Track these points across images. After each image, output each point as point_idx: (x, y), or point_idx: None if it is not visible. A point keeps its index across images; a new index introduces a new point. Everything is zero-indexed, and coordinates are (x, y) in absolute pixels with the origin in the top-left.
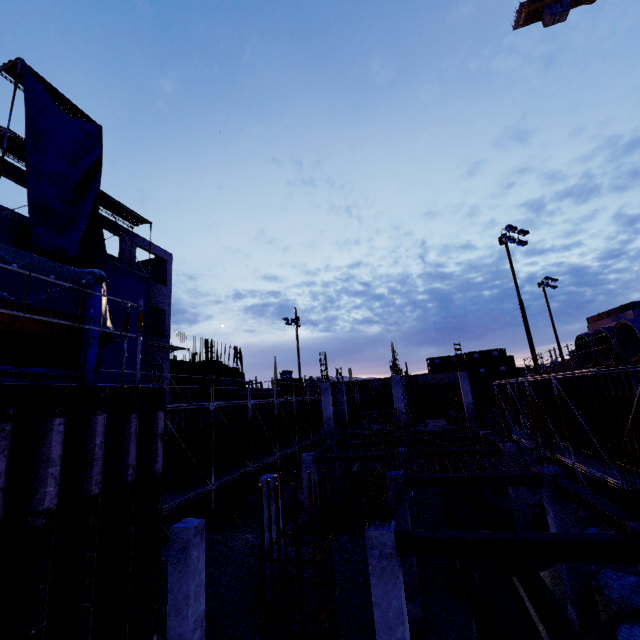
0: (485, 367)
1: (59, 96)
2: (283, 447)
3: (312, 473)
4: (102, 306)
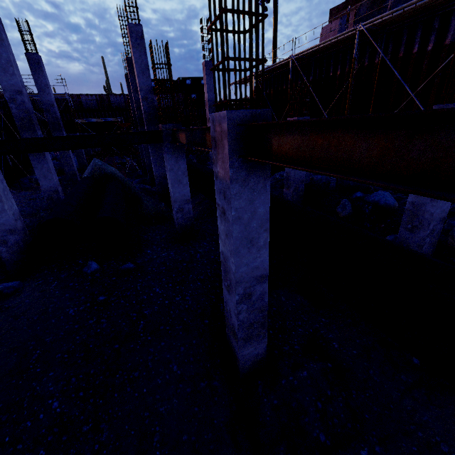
0: (196, 93)
1: None
2: None
3: None
4: None
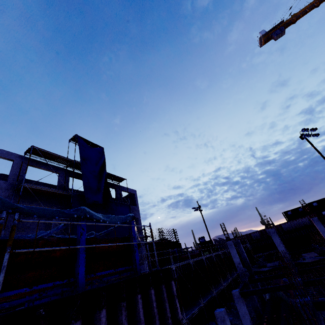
0: None
1: (88, 142)
2: (215, 287)
3: (242, 304)
4: (135, 230)
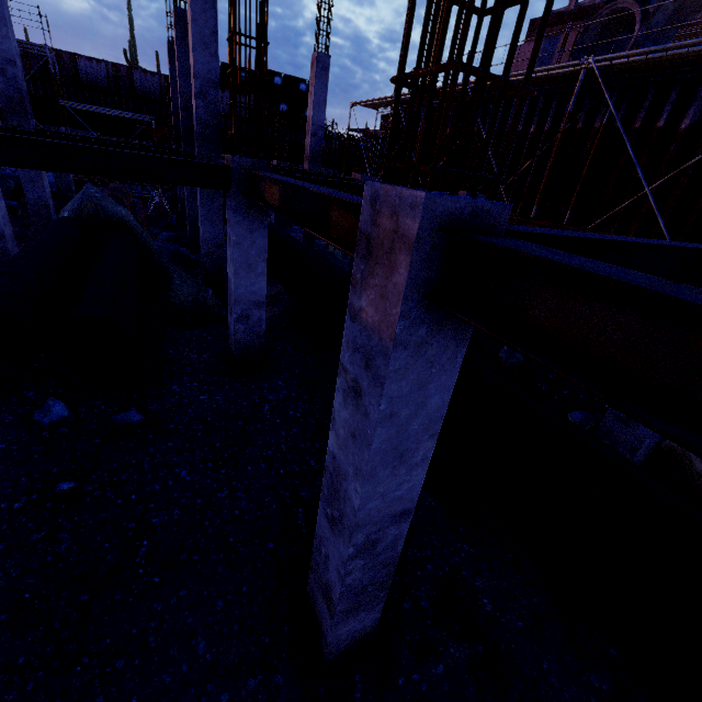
0: (288, 103)
1: None
2: None
3: None
4: None
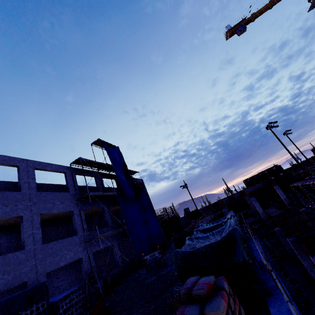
0: (273, 176)
1: (107, 143)
2: None
3: None
4: None
